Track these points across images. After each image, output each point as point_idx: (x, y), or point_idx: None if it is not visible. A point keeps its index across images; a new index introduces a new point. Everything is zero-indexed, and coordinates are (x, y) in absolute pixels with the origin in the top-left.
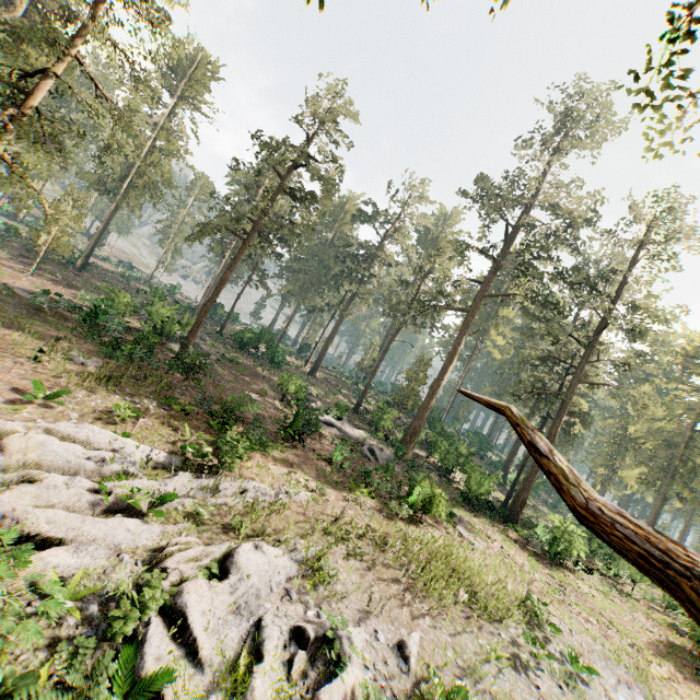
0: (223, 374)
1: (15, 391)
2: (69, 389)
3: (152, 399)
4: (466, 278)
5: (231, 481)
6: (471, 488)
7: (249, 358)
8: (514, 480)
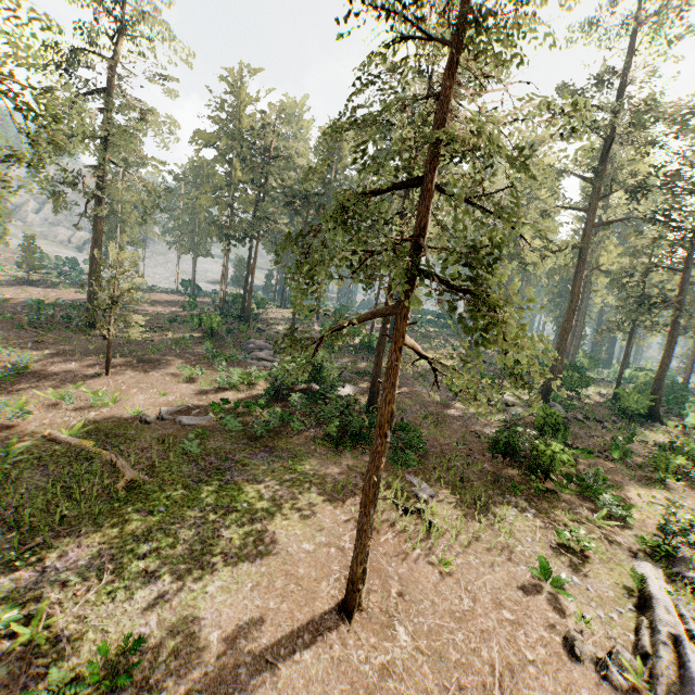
0: (400, 400)
1: (527, 592)
2: (507, 546)
3: (508, 496)
4: (560, 206)
5: (690, 552)
6: (629, 407)
7: (353, 356)
8: (619, 377)
